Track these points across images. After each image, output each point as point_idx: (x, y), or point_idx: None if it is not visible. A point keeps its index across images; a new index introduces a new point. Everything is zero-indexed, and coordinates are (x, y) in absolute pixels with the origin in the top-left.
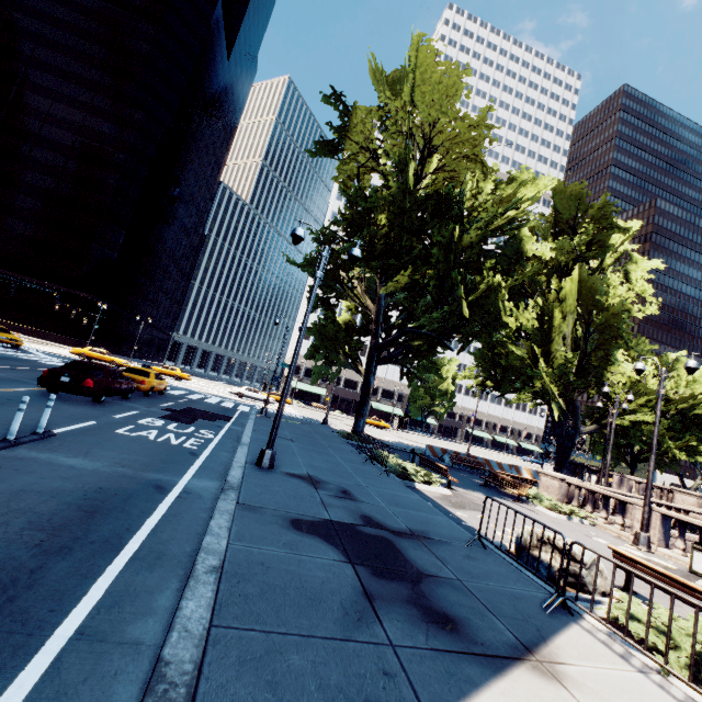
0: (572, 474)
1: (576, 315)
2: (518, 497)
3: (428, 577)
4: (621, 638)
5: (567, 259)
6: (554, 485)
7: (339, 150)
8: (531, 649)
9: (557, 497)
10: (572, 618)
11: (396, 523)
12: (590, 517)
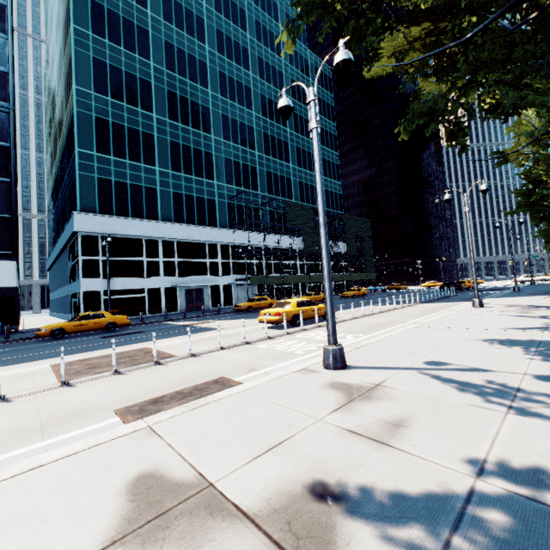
0: None
1: None
2: None
3: None
4: None
5: None
6: None
7: (506, 161)
8: None
9: None
10: None
11: None
12: None
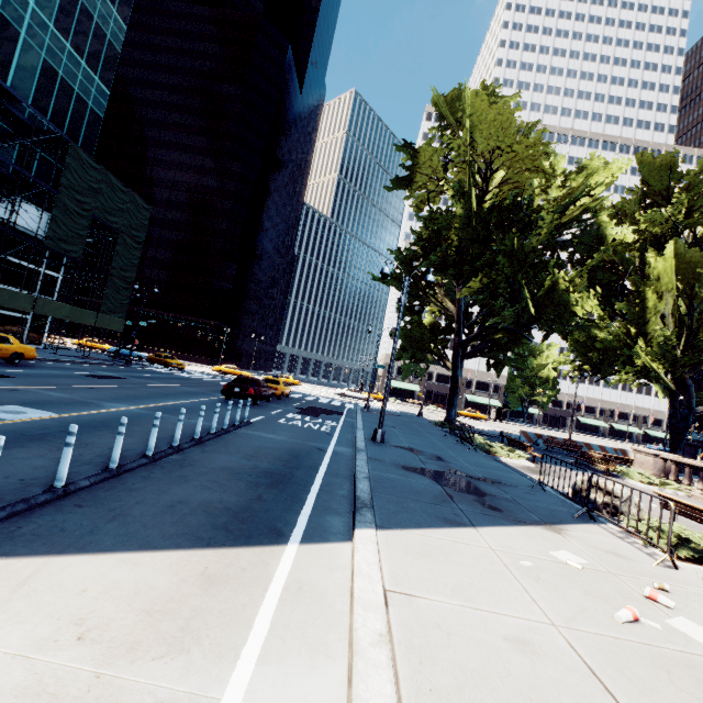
0: (691, 457)
1: (675, 289)
2: (607, 471)
3: (491, 495)
4: (628, 534)
5: (663, 230)
6: (648, 461)
7: (409, 181)
8: (549, 524)
9: (652, 472)
10: (594, 522)
11: (475, 474)
12: (687, 489)
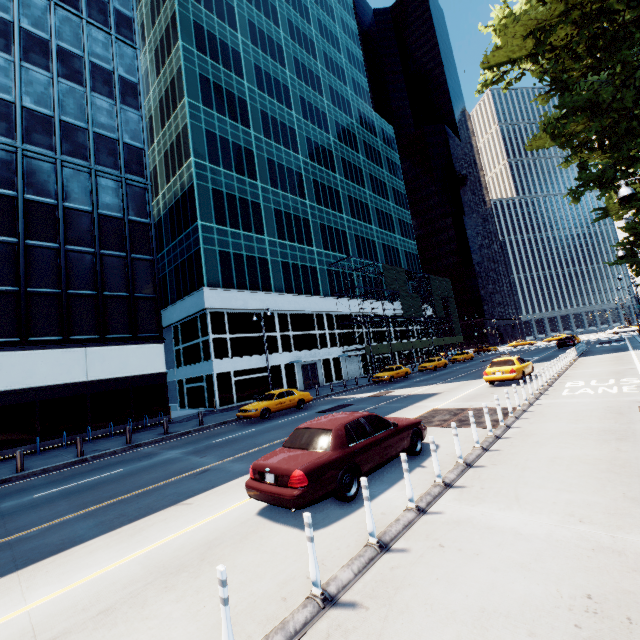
0: None
1: None
2: None
3: None
4: None
5: None
6: None
7: (607, 215)
8: None
9: None
10: None
11: None
12: None
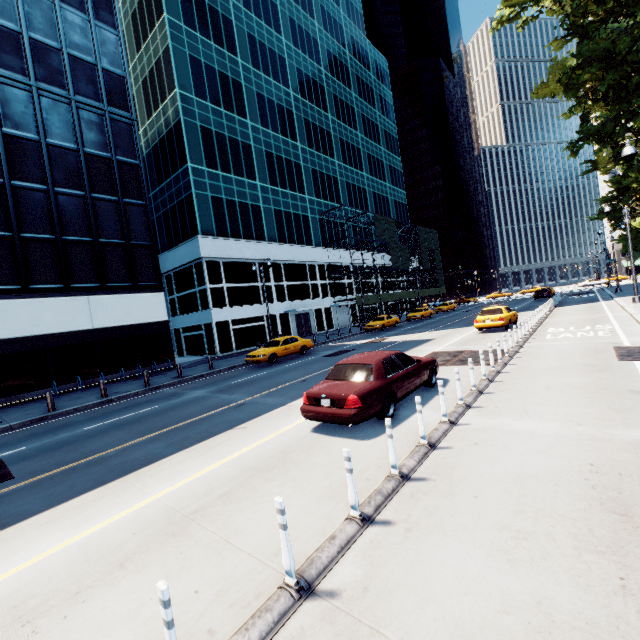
0: None
1: None
2: None
3: None
4: None
5: None
6: None
7: (595, 169)
8: None
9: None
10: None
11: None
12: None
